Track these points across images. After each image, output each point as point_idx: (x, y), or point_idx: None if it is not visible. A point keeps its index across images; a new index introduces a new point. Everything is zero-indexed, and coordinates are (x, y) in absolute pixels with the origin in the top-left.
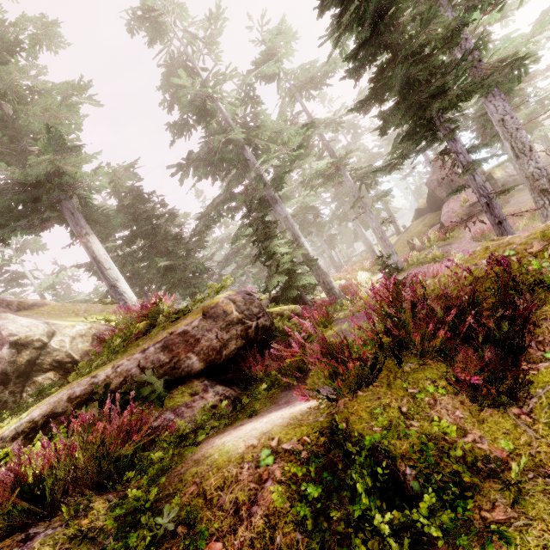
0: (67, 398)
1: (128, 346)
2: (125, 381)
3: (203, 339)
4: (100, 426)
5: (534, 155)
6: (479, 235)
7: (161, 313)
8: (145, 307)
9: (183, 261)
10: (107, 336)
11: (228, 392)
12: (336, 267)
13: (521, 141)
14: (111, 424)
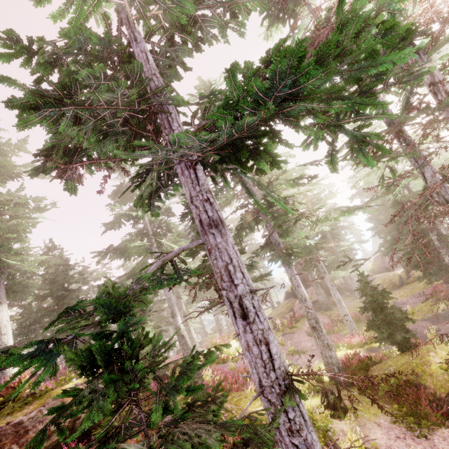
0: None
1: None
2: None
3: (32, 430)
4: None
5: (307, 304)
6: (310, 332)
7: (17, 394)
8: (7, 387)
9: None
10: None
11: None
12: (219, 330)
13: (300, 293)
14: None
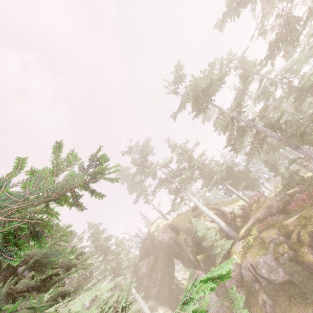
0: (254, 219)
1: (255, 209)
2: (262, 216)
3: (273, 205)
4: (269, 219)
5: None
6: None
7: (259, 201)
8: (254, 201)
9: (249, 181)
10: (249, 208)
11: (284, 215)
12: None
13: None
14: (265, 222)
